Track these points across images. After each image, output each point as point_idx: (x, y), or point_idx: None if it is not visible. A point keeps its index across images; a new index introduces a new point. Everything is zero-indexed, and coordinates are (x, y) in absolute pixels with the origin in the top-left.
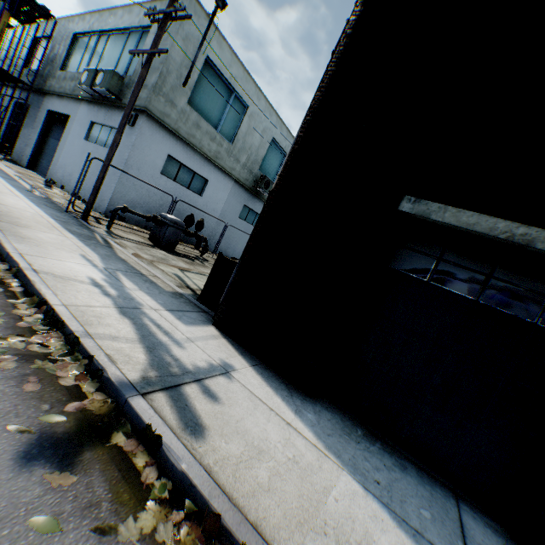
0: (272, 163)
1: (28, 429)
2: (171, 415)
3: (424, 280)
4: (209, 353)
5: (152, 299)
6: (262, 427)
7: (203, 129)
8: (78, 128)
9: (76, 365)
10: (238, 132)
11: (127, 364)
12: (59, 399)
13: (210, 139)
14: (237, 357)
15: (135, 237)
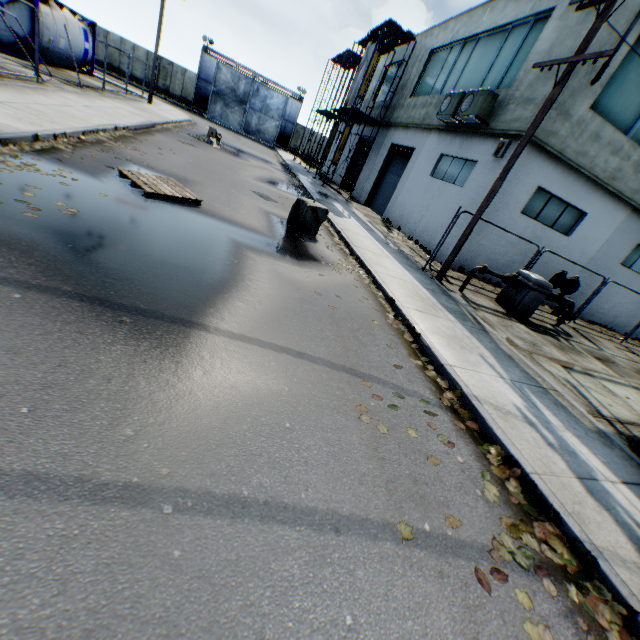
0: None
1: None
2: None
3: None
4: None
5: (588, 452)
6: None
7: (603, 140)
8: (423, 162)
9: (603, 605)
10: None
11: None
12: None
13: (610, 152)
14: None
15: (484, 300)
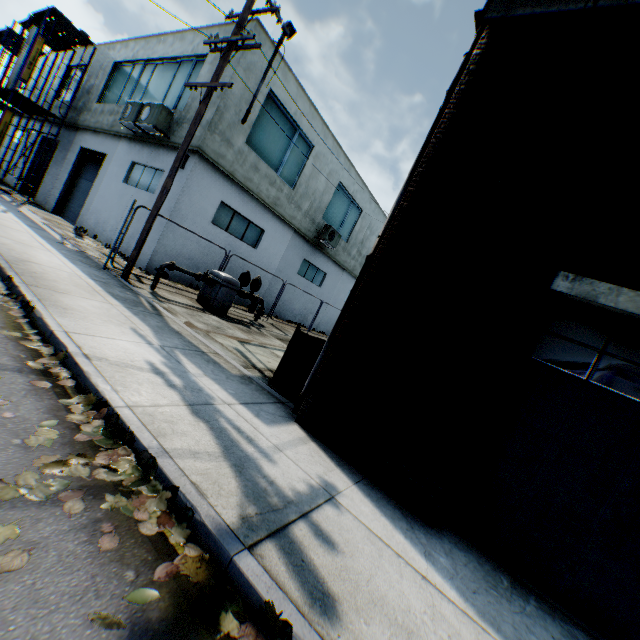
0: (337, 210)
1: (115, 620)
2: (291, 581)
3: (581, 378)
4: (304, 468)
5: (221, 388)
6: (398, 587)
7: (262, 172)
8: (116, 168)
9: (154, 499)
10: (300, 175)
11: (218, 496)
12: (143, 559)
13: (269, 183)
14: (335, 470)
15: (182, 298)
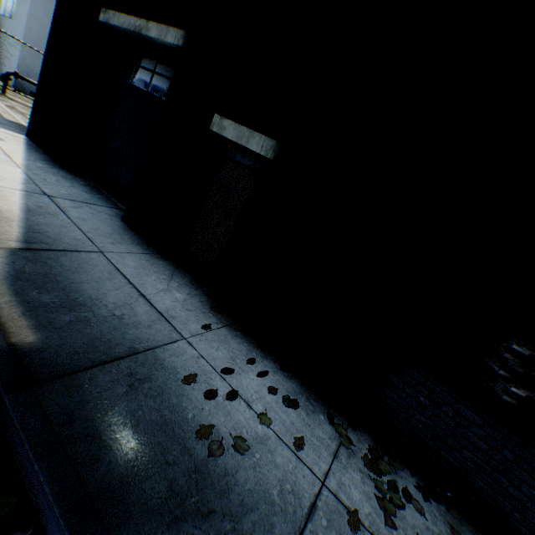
0: None
1: None
2: None
3: (130, 83)
4: None
5: None
6: None
7: None
8: None
9: None
10: None
11: None
12: None
13: None
14: (20, 143)
15: None
